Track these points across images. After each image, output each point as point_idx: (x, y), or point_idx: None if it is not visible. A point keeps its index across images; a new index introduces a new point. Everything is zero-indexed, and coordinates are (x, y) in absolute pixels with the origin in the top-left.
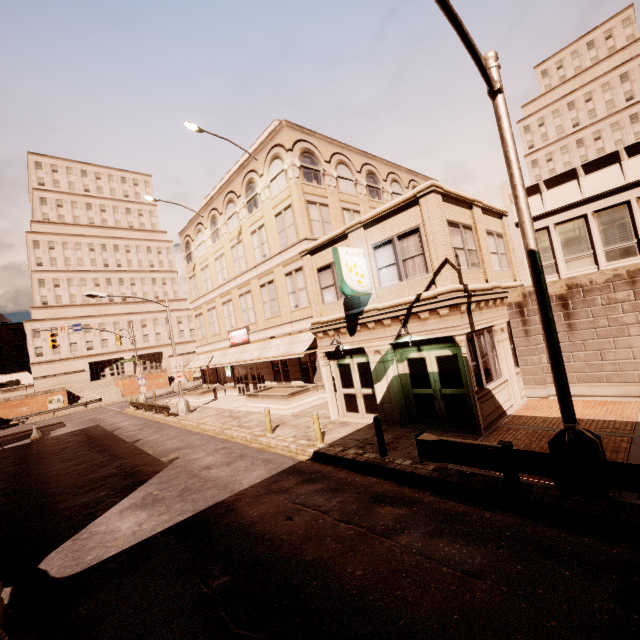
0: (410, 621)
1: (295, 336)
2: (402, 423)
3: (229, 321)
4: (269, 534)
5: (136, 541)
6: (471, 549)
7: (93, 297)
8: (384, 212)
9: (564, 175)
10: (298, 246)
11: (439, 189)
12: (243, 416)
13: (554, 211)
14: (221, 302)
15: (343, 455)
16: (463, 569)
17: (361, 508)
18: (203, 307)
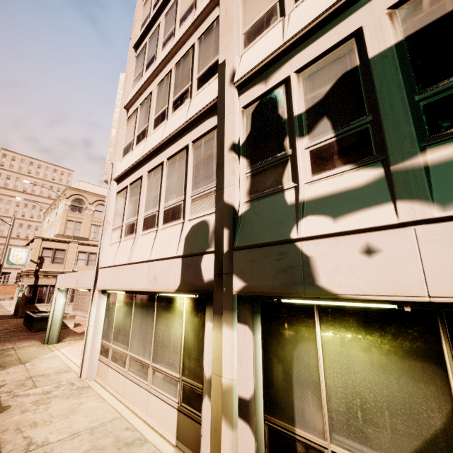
0: None
1: None
2: (15, 314)
3: None
4: None
5: None
6: None
7: None
8: (32, 239)
9: None
10: None
11: (39, 237)
12: None
13: None
14: None
15: None
16: None
17: None
18: None
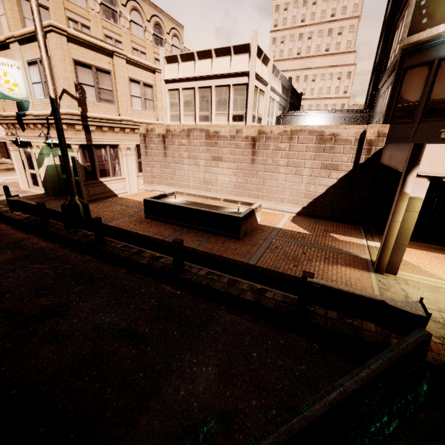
0: None
1: None
2: (55, 195)
3: None
4: None
5: None
6: None
7: None
8: (27, 34)
9: (189, 55)
10: None
11: (61, 31)
12: None
13: (183, 79)
14: None
15: None
16: None
17: None
18: None
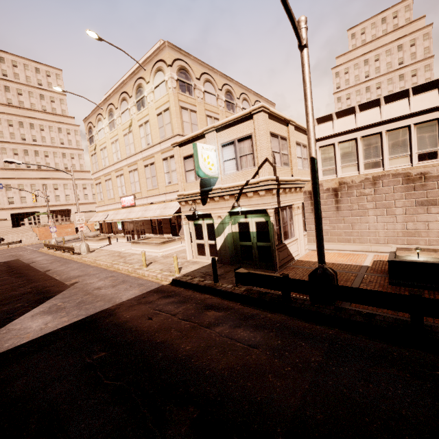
0: (212, 371)
1: (168, 203)
2: (231, 263)
3: (121, 190)
4: (135, 328)
5: (42, 334)
6: (255, 333)
7: (10, 163)
8: (230, 121)
9: (348, 110)
10: (173, 139)
11: (267, 110)
12: (128, 256)
13: (339, 134)
14: (115, 175)
15: (191, 281)
16: (248, 344)
17: (196, 312)
18: (102, 178)
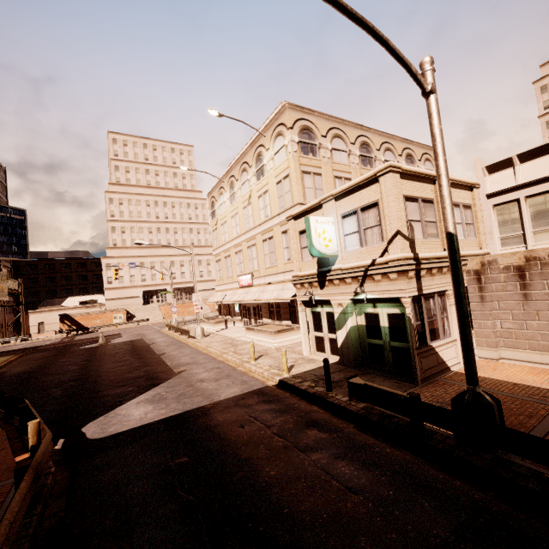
0: (292, 511)
1: (286, 284)
2: (356, 366)
3: (239, 267)
4: (224, 435)
5: (140, 424)
6: (361, 472)
7: (140, 245)
8: (350, 187)
9: (538, 149)
10: (292, 209)
11: (397, 169)
12: (240, 344)
13: (526, 184)
14: (234, 251)
15: (299, 385)
16: (347, 485)
17: (295, 428)
18: (221, 254)
